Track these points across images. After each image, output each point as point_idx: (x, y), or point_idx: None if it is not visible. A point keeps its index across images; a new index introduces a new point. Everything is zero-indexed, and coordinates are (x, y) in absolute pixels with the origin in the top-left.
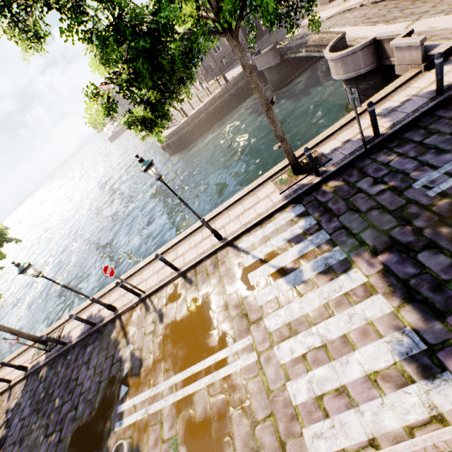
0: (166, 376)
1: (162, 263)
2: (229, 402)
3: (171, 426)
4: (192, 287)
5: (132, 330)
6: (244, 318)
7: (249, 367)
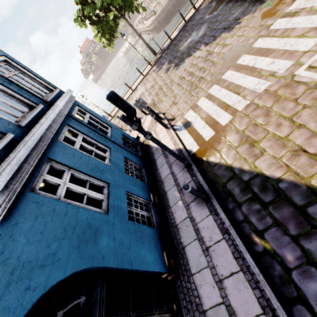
0: None
1: None
2: None
3: None
4: None
5: None
6: None
7: None
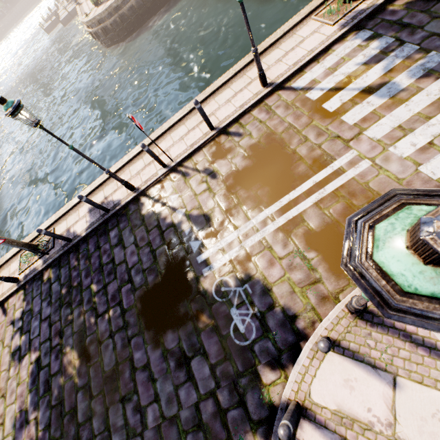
0: (252, 214)
1: (184, 130)
2: (353, 203)
3: (285, 245)
4: (244, 138)
5: (173, 198)
6: (336, 140)
7: (365, 172)
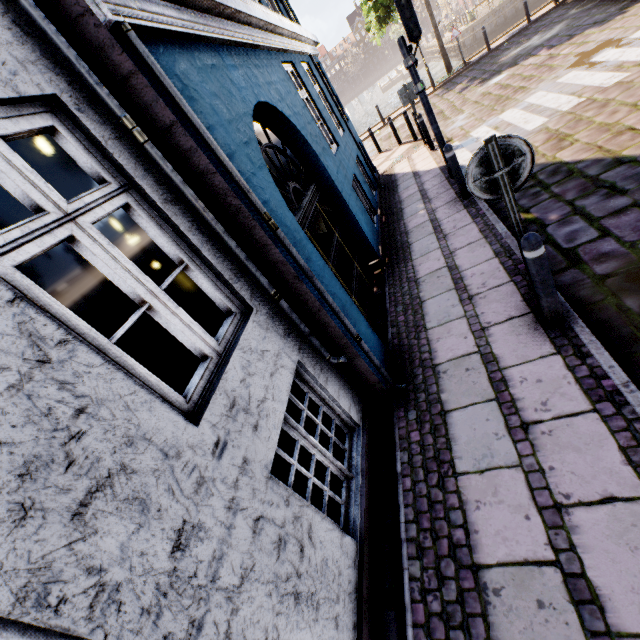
0: None
1: None
2: None
3: None
4: None
5: None
6: None
7: None
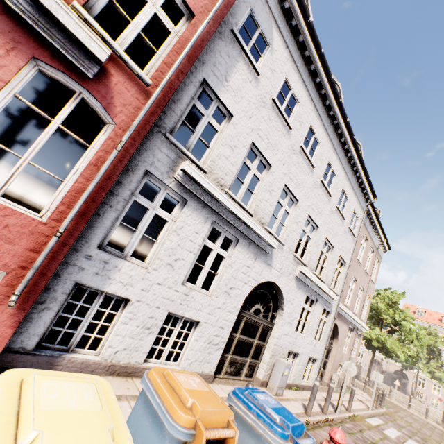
0: None
1: None
2: None
3: None
4: None
5: None
6: None
7: None
